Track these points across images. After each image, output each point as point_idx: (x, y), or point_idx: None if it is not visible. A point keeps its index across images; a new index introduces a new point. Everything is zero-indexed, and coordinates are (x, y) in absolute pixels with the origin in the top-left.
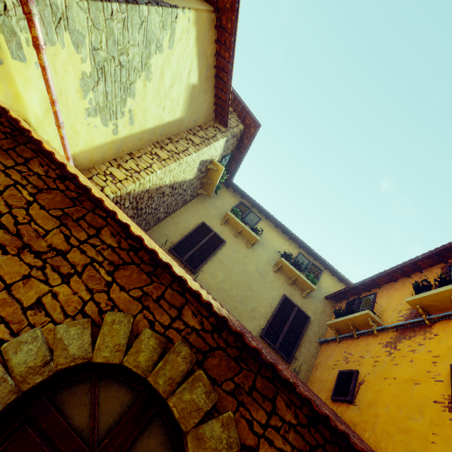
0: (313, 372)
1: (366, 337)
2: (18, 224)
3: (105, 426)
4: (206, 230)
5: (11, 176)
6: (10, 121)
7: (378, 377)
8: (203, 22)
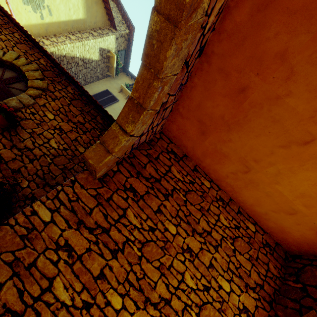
0: None
1: None
2: None
3: (6, 77)
4: (108, 93)
5: None
6: None
7: None
8: None
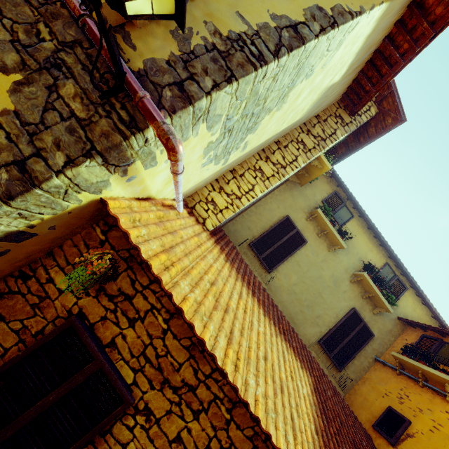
0: (359, 383)
1: (433, 394)
2: (158, 357)
3: None
4: (289, 226)
5: (148, 298)
6: (152, 274)
7: (432, 445)
8: (392, 9)
